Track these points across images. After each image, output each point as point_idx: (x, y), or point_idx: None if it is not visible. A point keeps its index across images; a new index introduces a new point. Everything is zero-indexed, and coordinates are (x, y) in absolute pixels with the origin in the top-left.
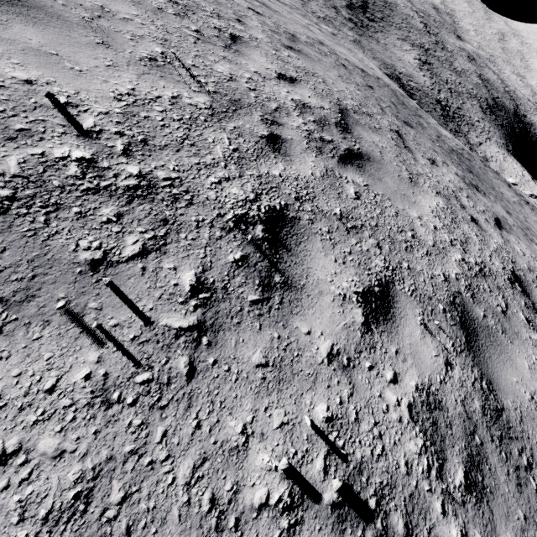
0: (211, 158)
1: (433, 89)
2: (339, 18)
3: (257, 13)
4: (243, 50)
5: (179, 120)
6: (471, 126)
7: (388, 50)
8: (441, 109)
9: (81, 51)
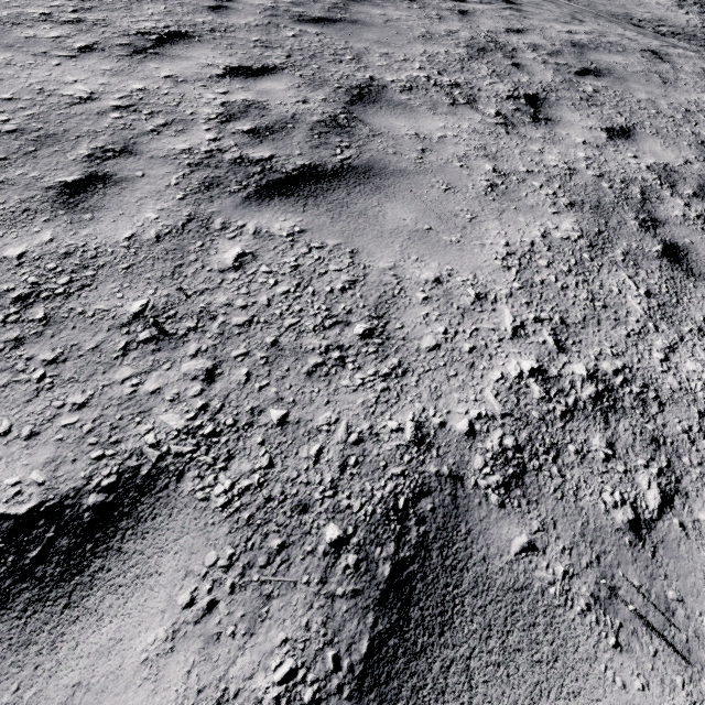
0: None
1: (704, 26)
2: None
3: None
4: None
5: None
6: None
7: None
8: None
9: None
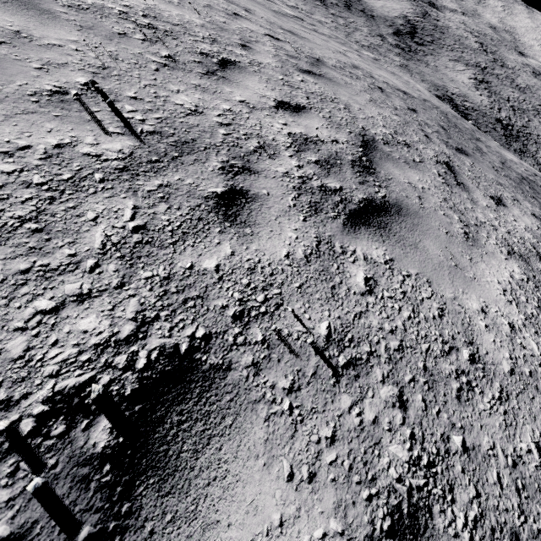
0: (67, 253)
1: (492, 108)
2: (385, 45)
3: (275, 39)
4: (233, 76)
5: (40, 184)
6: (540, 145)
7: (439, 72)
8: (502, 128)
9: None
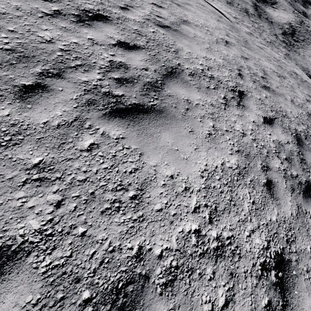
0: None
1: None
2: (277, 41)
3: (281, 67)
4: (296, 91)
5: (306, 119)
6: None
7: (305, 59)
8: None
9: (286, 102)
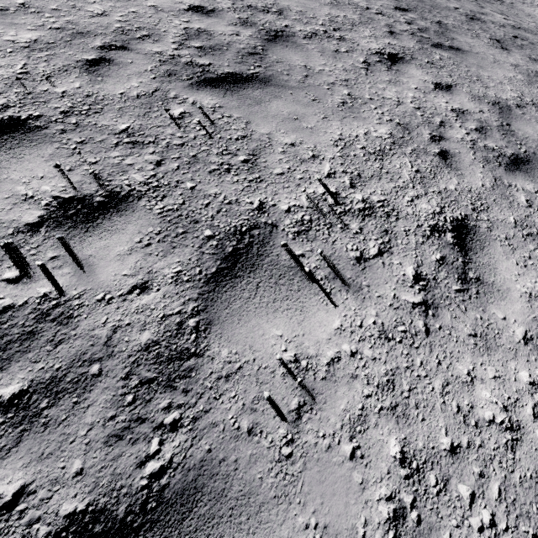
0: None
1: None
2: None
3: None
4: None
5: None
6: None
7: (515, 8)
8: None
9: None
